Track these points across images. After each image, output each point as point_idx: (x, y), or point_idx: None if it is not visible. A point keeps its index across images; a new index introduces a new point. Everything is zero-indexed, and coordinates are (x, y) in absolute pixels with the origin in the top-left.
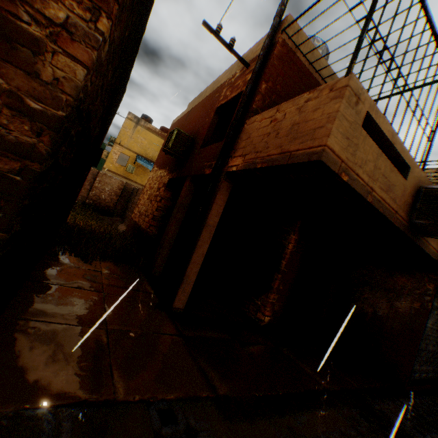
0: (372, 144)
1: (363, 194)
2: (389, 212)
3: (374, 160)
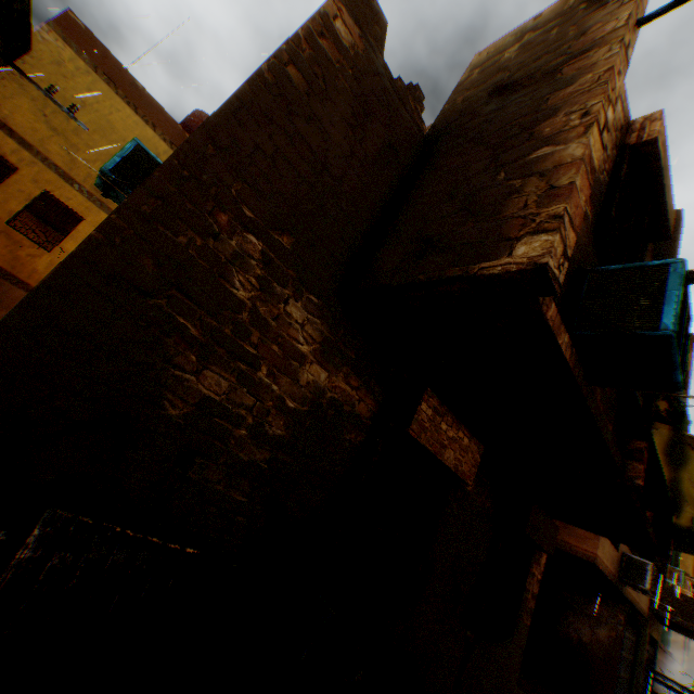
0: (607, 541)
1: (603, 571)
2: (611, 575)
3: (607, 549)
